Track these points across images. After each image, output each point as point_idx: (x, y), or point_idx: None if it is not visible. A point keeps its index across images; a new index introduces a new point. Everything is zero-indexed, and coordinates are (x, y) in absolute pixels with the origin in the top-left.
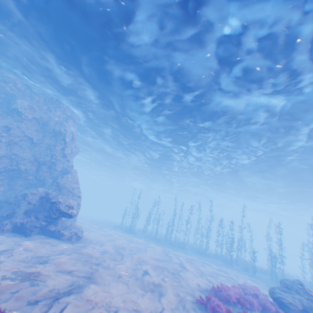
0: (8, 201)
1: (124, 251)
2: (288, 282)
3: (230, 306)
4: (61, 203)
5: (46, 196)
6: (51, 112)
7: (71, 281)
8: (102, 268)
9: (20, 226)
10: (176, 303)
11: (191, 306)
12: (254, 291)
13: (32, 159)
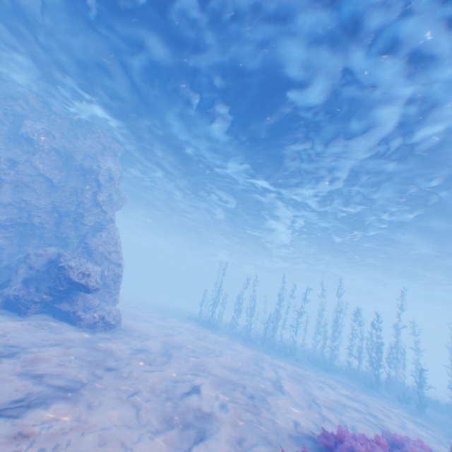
0: (9, 266)
1: (178, 351)
2: None
3: None
4: (71, 267)
5: (56, 259)
6: (79, 140)
7: (22, 394)
8: (112, 375)
9: (14, 301)
10: None
11: None
12: (415, 451)
13: (48, 208)
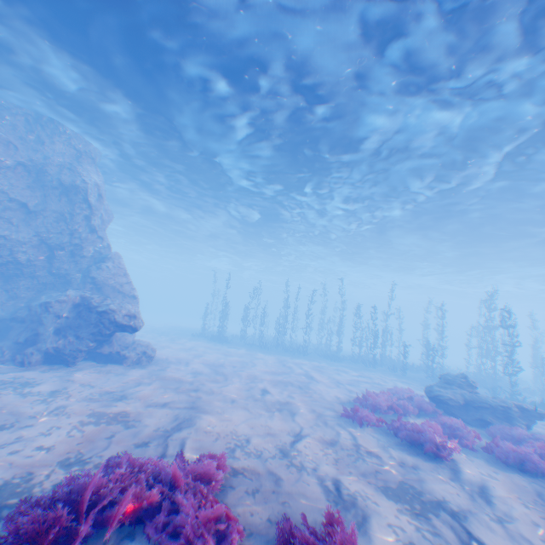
0: (18, 318)
1: (225, 369)
2: (450, 378)
3: (380, 414)
4: (115, 312)
5: (84, 304)
6: (46, 146)
7: (174, 415)
8: (206, 394)
9: (55, 354)
10: (315, 420)
11: (334, 420)
12: (408, 394)
13: (35, 242)
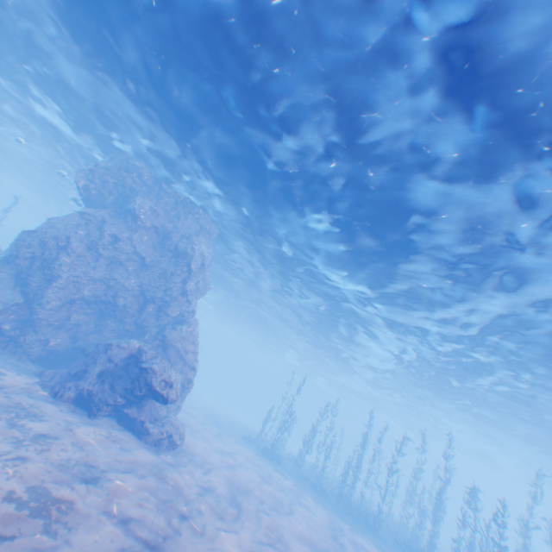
0: (85, 351)
1: (247, 500)
2: None
3: None
4: (155, 372)
5: (137, 355)
6: (180, 220)
7: (117, 547)
8: (190, 530)
9: (87, 397)
10: None
11: None
12: None
13: (135, 289)
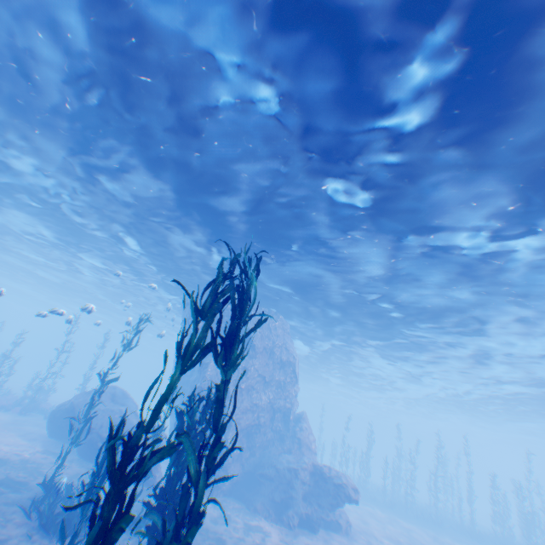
0: (266, 476)
1: None
2: None
3: None
4: (347, 485)
5: (315, 471)
6: (272, 331)
7: None
8: None
9: (305, 518)
10: None
11: None
12: None
13: (268, 407)
